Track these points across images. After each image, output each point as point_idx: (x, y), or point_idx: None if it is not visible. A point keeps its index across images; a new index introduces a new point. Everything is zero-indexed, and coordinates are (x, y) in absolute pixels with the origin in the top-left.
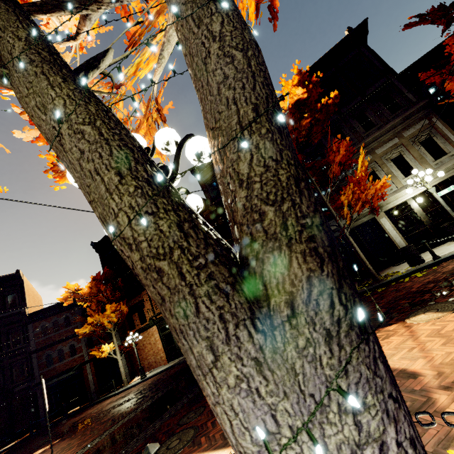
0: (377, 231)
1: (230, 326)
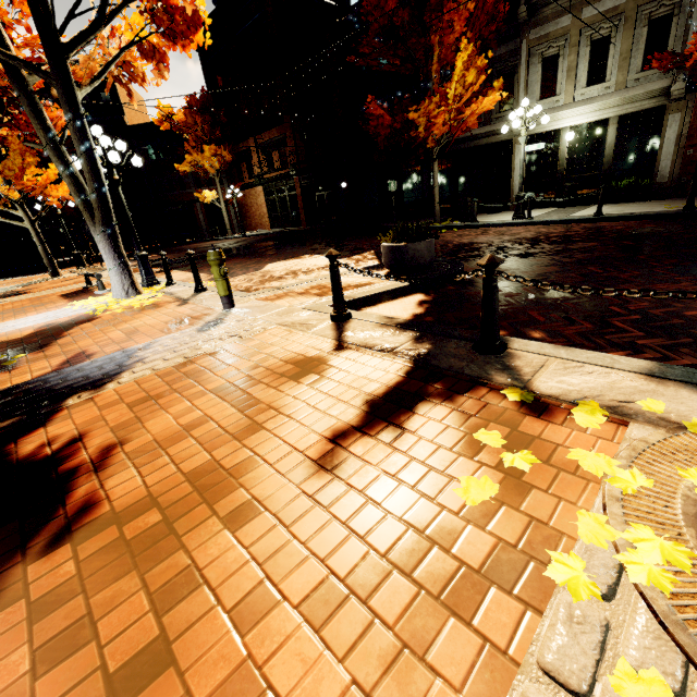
0: (509, 161)
1: (91, 226)
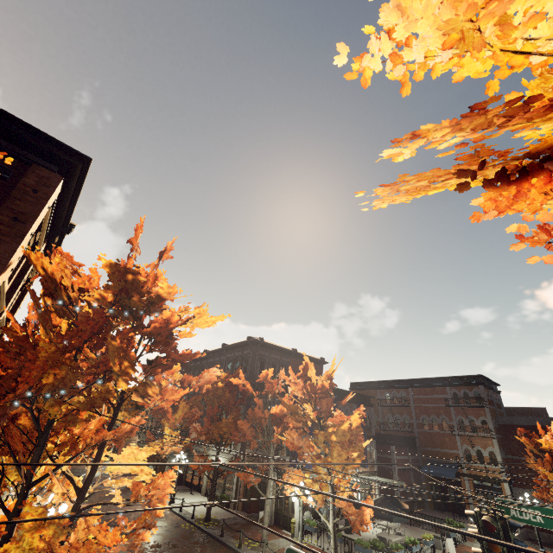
0: None
1: None
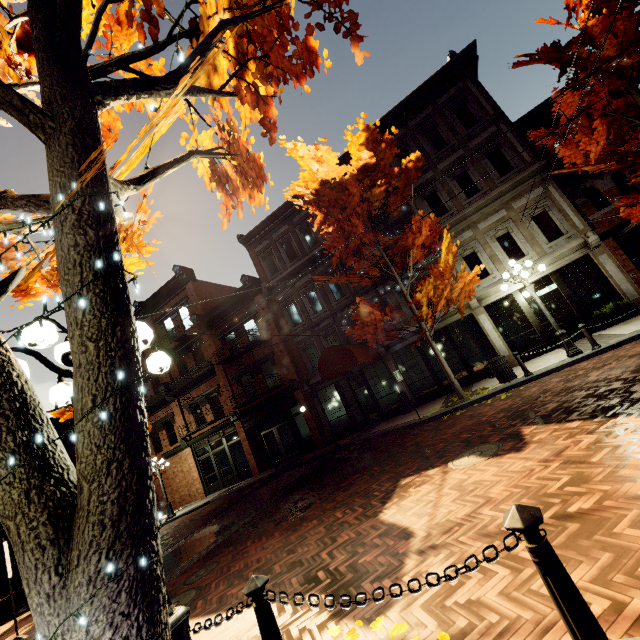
0: (474, 331)
1: (40, 572)
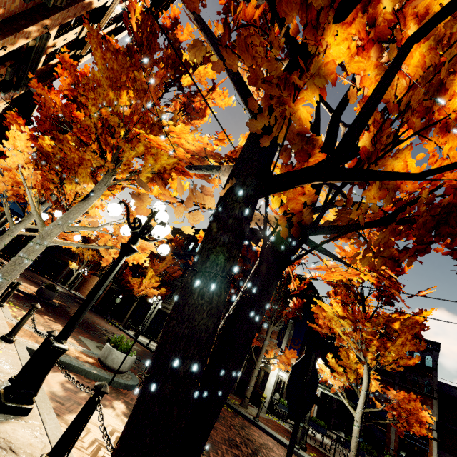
0: None
1: None
